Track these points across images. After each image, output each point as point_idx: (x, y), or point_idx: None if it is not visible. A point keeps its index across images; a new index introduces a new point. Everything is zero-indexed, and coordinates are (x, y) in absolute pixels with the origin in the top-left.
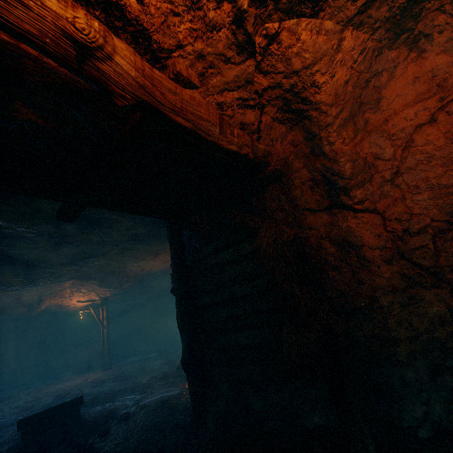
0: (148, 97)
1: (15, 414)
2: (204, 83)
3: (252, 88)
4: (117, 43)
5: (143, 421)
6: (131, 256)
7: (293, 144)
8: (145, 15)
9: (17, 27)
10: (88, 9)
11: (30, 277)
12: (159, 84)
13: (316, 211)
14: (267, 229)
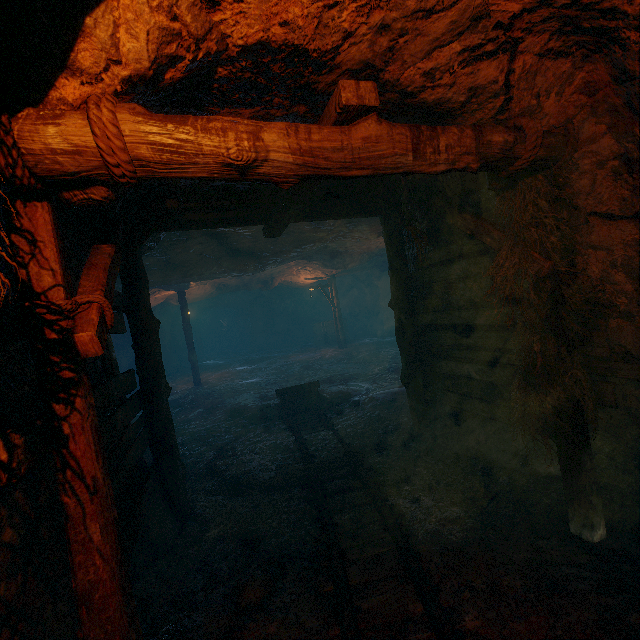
0: (312, 170)
1: (275, 375)
2: (395, 58)
3: (488, 23)
4: (268, 139)
5: (370, 413)
6: (350, 237)
7: (587, 89)
8: (293, 32)
9: (194, 178)
10: (234, 65)
11: (258, 265)
12: (320, 151)
13: (614, 217)
14: (507, 255)
